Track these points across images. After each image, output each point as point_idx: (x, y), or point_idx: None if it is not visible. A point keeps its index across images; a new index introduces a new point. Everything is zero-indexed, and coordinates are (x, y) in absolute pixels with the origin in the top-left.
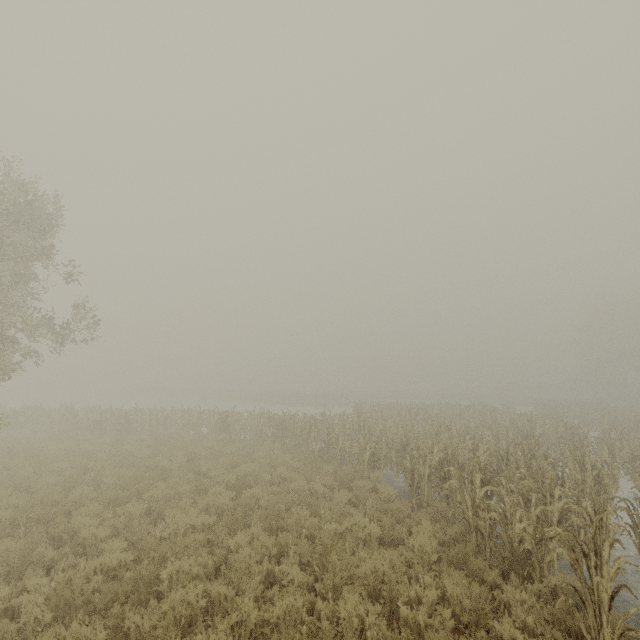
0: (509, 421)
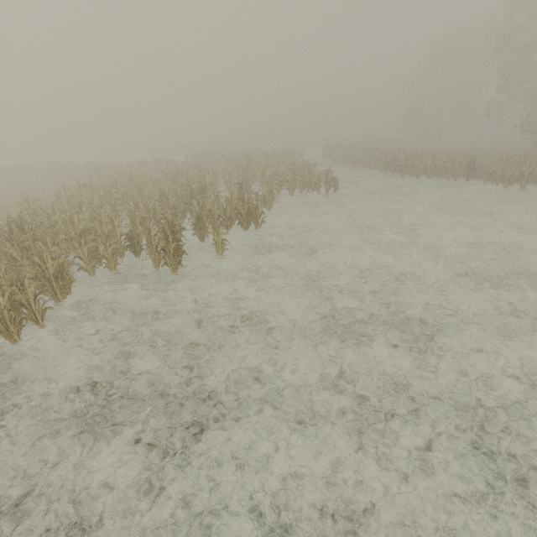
0: (231, 160)
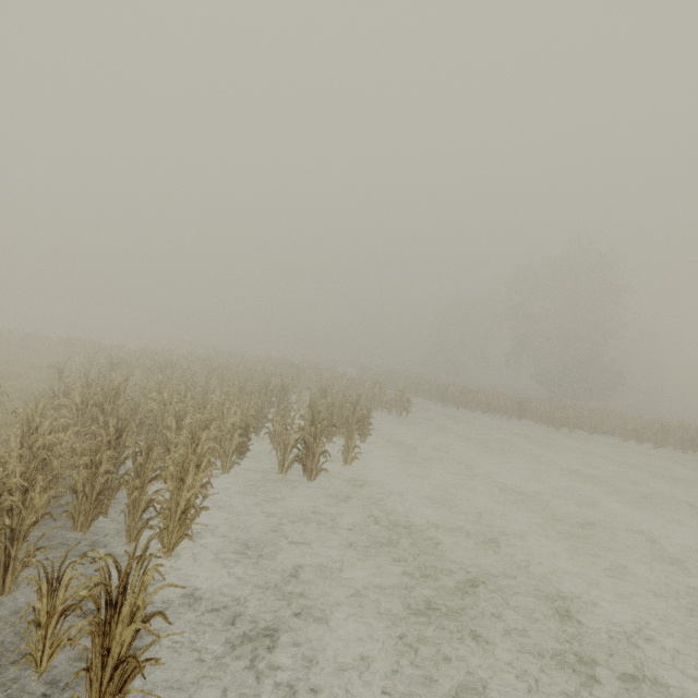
0: (273, 365)
